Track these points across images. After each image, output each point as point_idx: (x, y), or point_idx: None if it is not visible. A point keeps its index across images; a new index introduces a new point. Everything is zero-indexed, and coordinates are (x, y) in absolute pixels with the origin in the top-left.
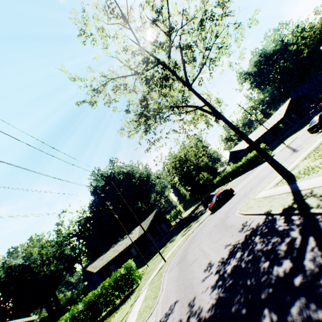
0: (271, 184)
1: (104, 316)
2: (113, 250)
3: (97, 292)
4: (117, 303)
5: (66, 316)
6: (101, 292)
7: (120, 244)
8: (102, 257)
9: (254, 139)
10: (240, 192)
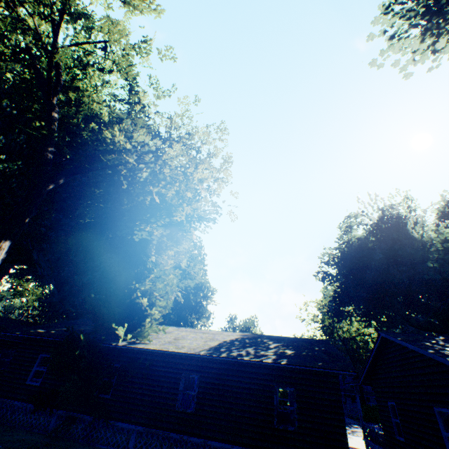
0: None
1: None
2: None
3: None
4: None
5: None
6: None
7: None
8: None
9: None
10: None
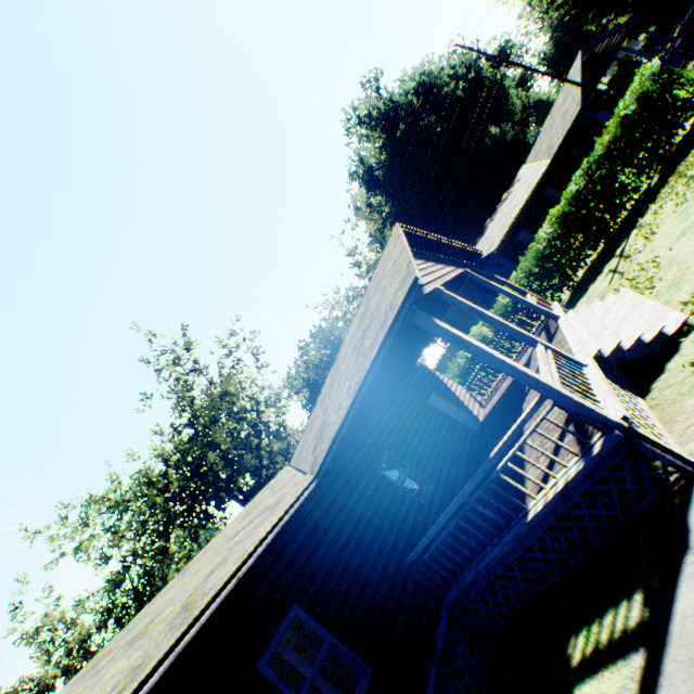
0: None
1: (626, 220)
2: (499, 219)
3: (581, 186)
4: (652, 183)
5: (521, 269)
6: (592, 180)
7: (508, 204)
8: (484, 240)
9: None
10: None
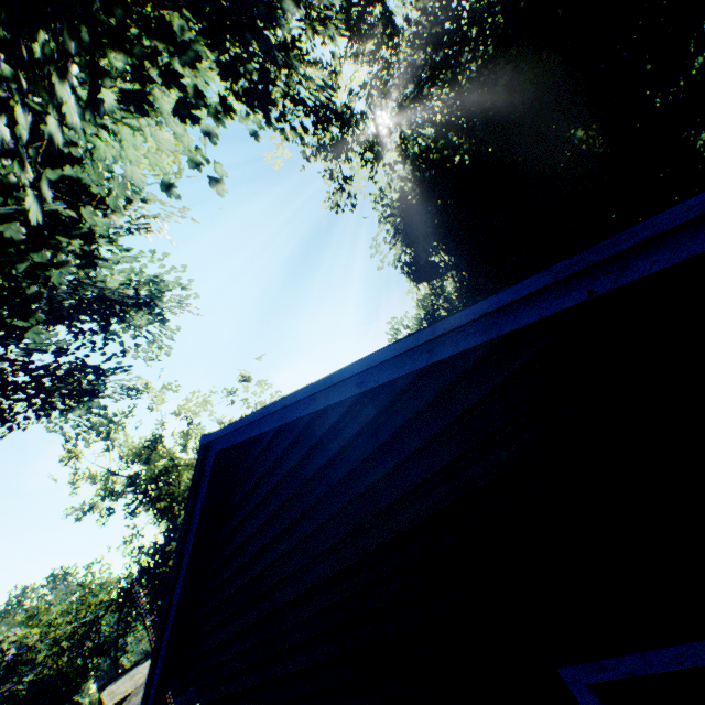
0: None
1: None
2: None
3: None
4: None
5: None
6: None
7: None
8: (135, 673)
9: None
10: None
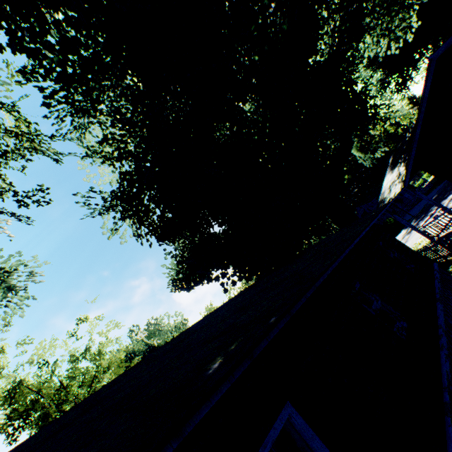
0: None
1: None
2: None
3: None
4: None
5: None
6: None
7: None
8: None
9: None
10: None
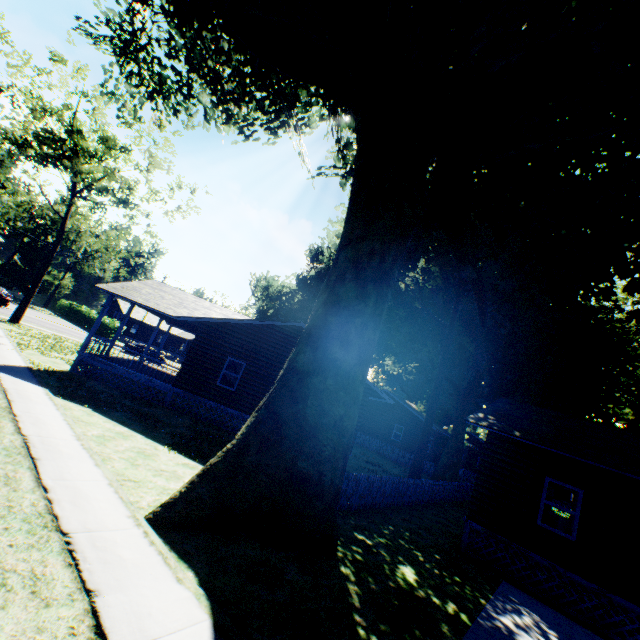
0: (5, 317)
1: None
2: None
3: None
4: None
5: None
6: None
7: None
8: None
9: (148, 321)
10: (4, 310)
